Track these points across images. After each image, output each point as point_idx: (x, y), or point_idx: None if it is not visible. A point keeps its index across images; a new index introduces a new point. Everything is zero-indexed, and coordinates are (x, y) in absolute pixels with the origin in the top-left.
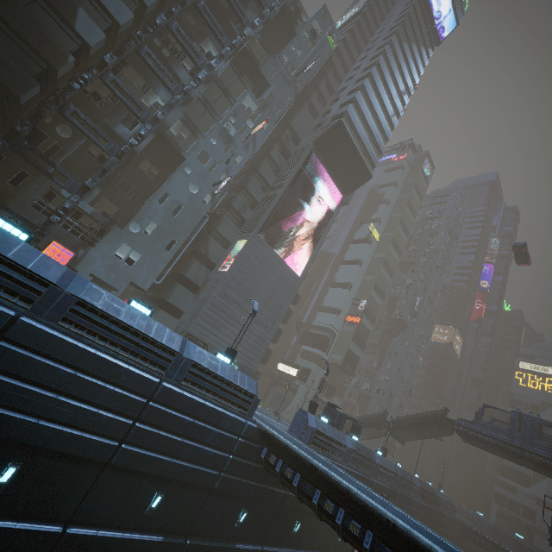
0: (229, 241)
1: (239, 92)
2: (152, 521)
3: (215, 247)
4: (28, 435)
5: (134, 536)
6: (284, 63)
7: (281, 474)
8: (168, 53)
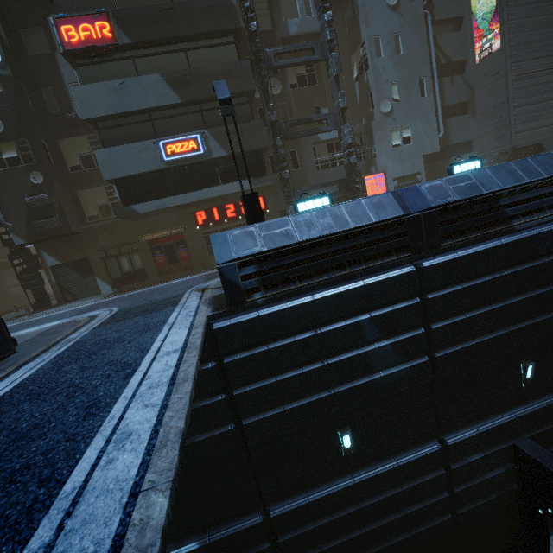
0: (458, 16)
1: None
2: None
3: (450, 43)
4: None
5: None
6: None
7: None
8: None
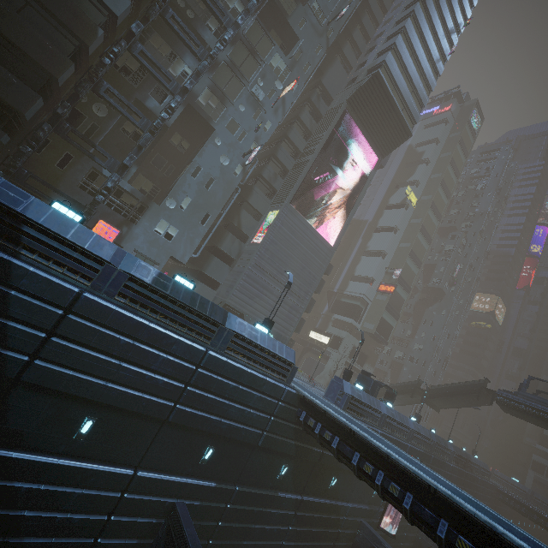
0: (261, 213)
1: (266, 51)
2: (205, 470)
3: (247, 220)
4: (99, 395)
5: (191, 481)
6: (314, 11)
7: (320, 436)
8: (192, 14)
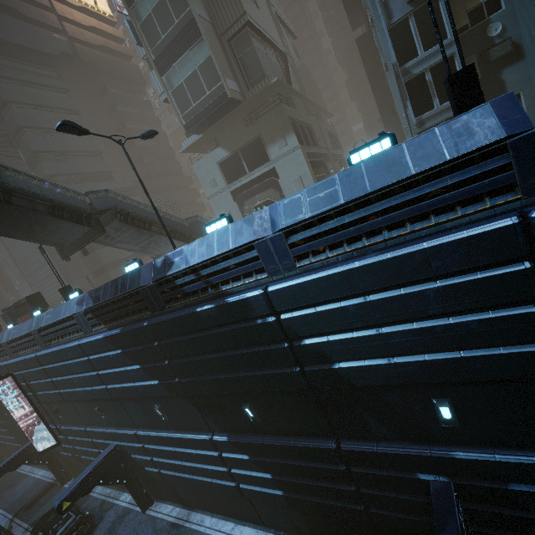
0: None
1: None
2: None
3: None
4: None
5: None
6: None
7: None
8: None
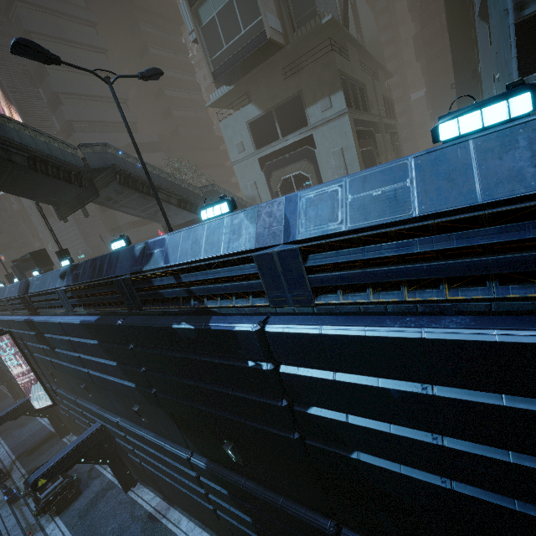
0: None
1: None
2: None
3: None
4: None
5: None
6: None
7: None
8: None
